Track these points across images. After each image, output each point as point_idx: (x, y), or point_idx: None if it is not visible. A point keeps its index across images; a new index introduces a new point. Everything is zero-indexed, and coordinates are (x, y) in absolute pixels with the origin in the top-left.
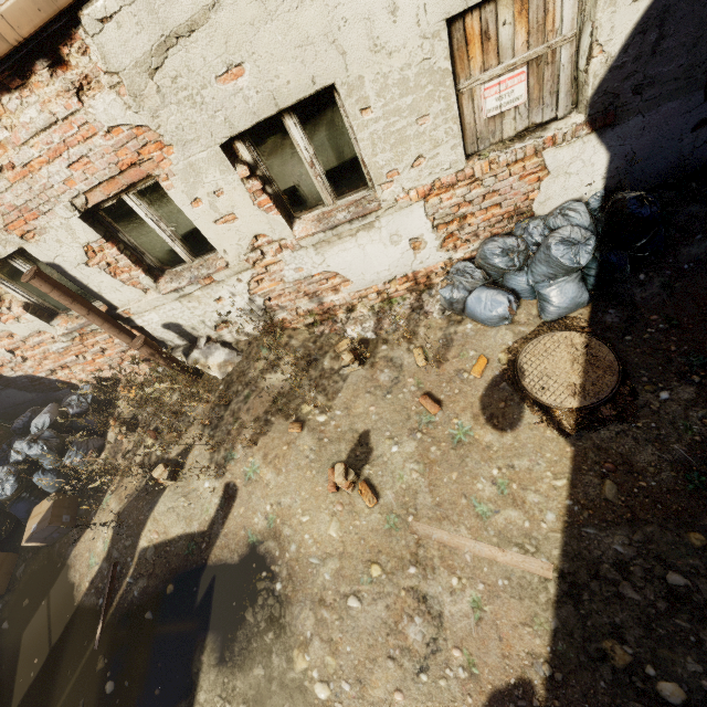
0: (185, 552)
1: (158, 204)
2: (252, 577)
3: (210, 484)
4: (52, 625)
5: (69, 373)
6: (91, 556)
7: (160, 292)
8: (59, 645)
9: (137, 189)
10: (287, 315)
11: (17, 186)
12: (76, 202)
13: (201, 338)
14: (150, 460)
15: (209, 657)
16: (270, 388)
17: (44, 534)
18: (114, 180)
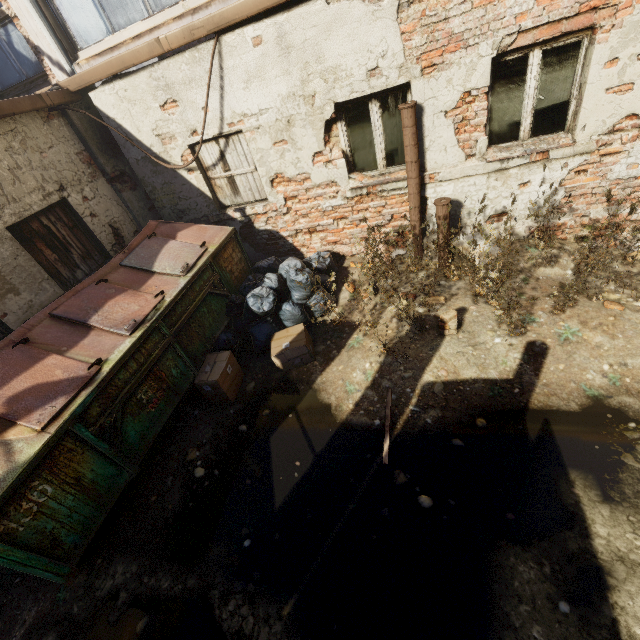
0: (488, 394)
1: (553, 67)
2: (611, 426)
3: (502, 341)
4: (310, 435)
5: (307, 239)
6: (346, 384)
7: (484, 160)
8: (327, 453)
9: (552, 46)
10: (570, 220)
11: (474, 11)
12: (503, 41)
13: (467, 226)
14: (409, 315)
15: (584, 493)
16: (546, 278)
17: (293, 354)
18: (556, 25)
